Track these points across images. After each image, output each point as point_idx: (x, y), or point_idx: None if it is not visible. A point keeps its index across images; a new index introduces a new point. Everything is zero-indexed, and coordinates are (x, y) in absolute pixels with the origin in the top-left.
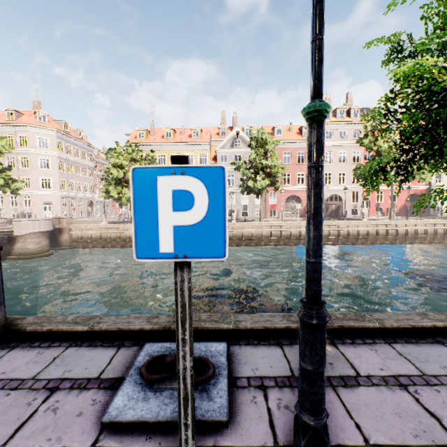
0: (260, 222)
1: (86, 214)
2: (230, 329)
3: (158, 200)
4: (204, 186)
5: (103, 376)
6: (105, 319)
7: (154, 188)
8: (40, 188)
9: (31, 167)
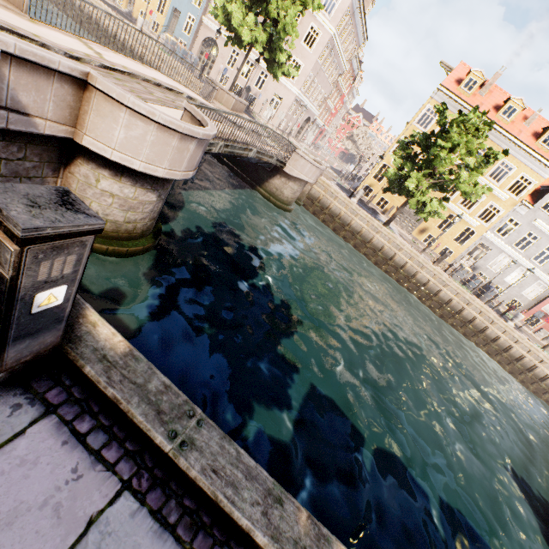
0: (548, 356)
1: (296, 132)
2: None
3: None
4: None
5: None
6: None
7: None
8: None
9: None
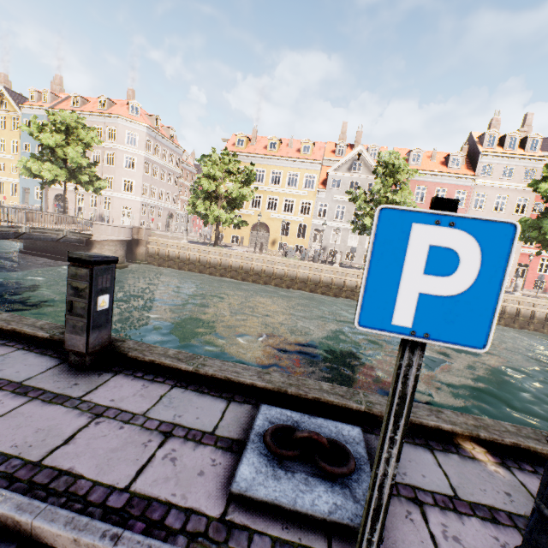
0: None
1: (164, 227)
2: (360, 410)
3: (405, 255)
4: (478, 246)
5: (218, 432)
6: (210, 362)
7: (403, 239)
8: (122, 190)
9: (116, 165)
